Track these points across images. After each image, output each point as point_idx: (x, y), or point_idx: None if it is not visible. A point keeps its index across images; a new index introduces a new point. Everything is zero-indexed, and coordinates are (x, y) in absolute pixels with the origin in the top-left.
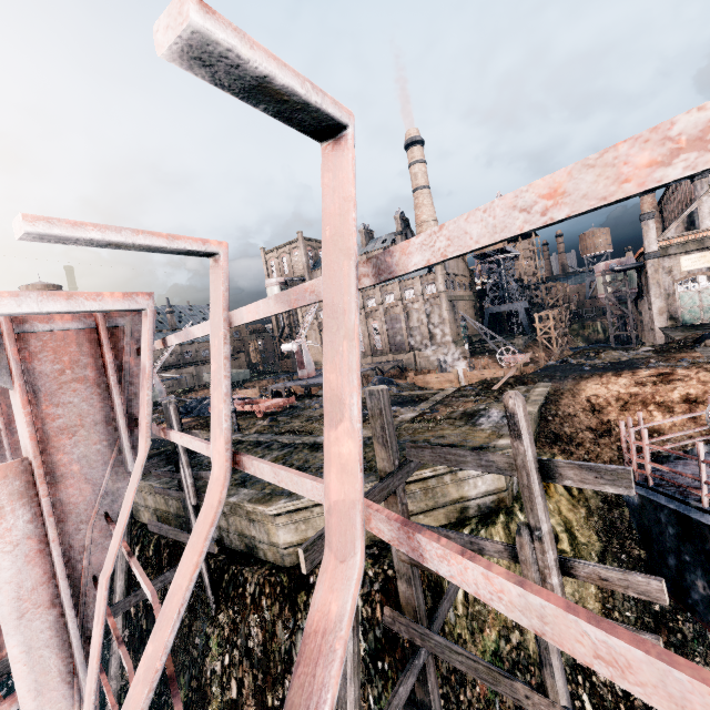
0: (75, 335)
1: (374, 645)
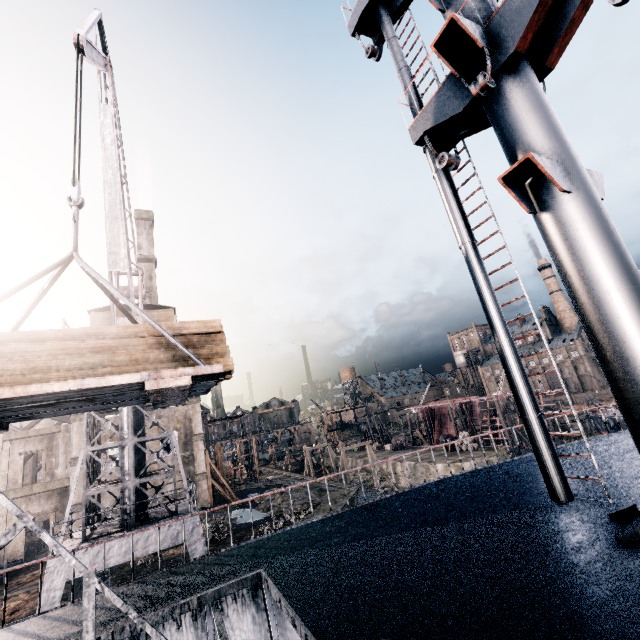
0: (502, 397)
1: None
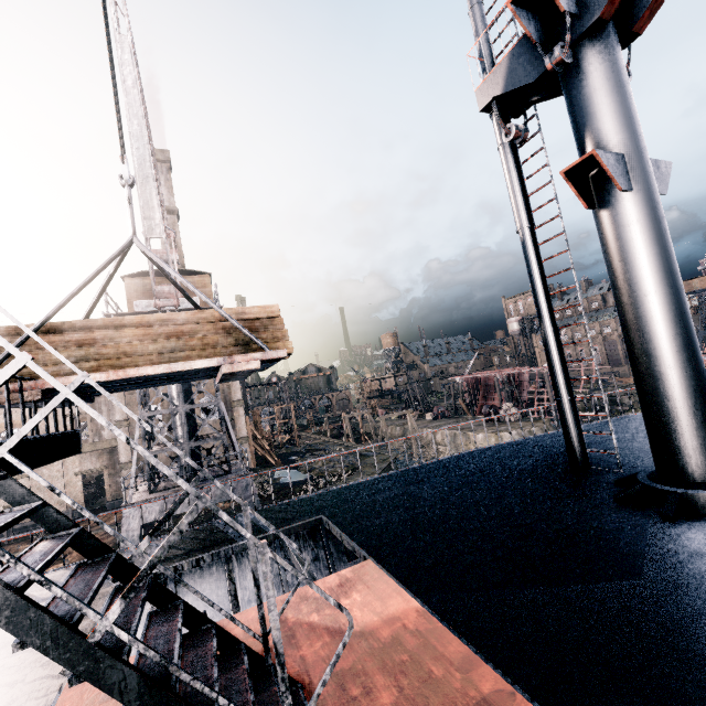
0: None
1: None
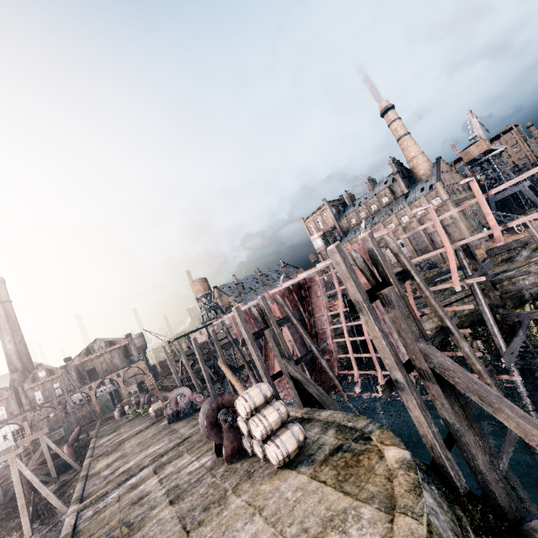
0: (359, 250)
1: (494, 356)
